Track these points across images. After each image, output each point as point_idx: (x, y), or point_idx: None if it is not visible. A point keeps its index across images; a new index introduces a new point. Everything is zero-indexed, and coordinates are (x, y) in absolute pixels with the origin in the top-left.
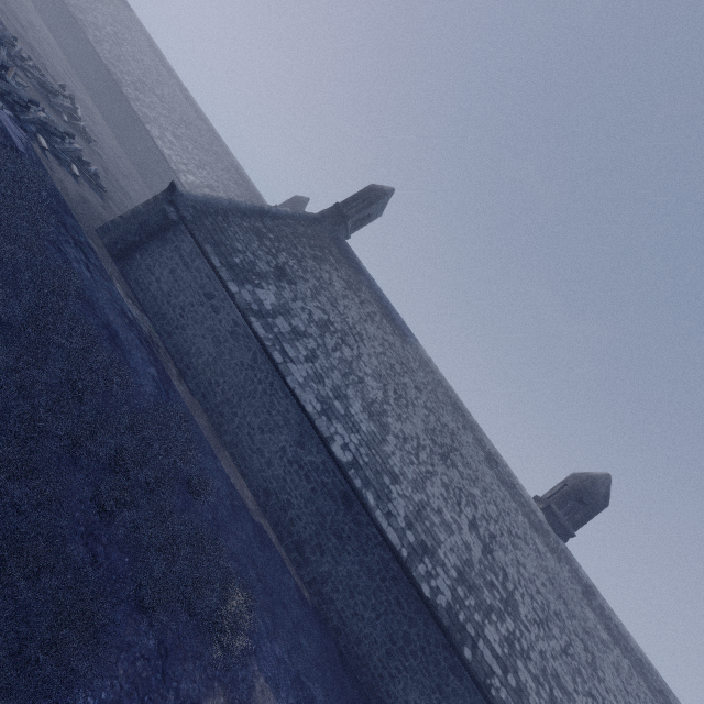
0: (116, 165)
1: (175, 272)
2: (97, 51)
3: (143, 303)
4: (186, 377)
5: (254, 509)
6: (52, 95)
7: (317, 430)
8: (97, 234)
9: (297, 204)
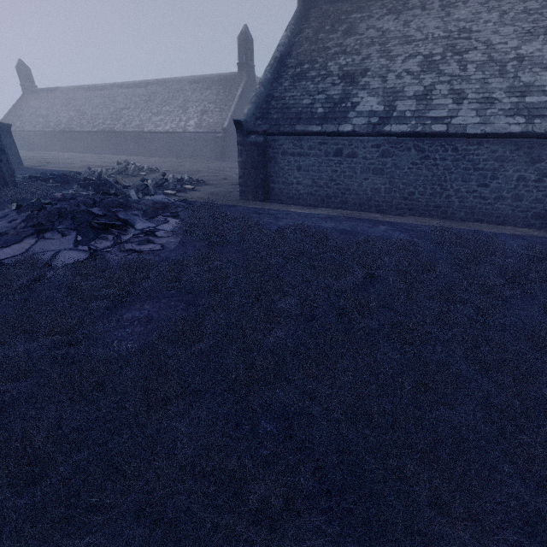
0: (172, 167)
1: (300, 167)
2: (87, 131)
3: (307, 204)
4: (385, 212)
5: (544, 234)
6: (126, 172)
7: (544, 135)
8: (244, 201)
9: (245, 42)
